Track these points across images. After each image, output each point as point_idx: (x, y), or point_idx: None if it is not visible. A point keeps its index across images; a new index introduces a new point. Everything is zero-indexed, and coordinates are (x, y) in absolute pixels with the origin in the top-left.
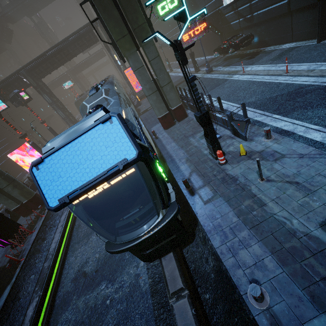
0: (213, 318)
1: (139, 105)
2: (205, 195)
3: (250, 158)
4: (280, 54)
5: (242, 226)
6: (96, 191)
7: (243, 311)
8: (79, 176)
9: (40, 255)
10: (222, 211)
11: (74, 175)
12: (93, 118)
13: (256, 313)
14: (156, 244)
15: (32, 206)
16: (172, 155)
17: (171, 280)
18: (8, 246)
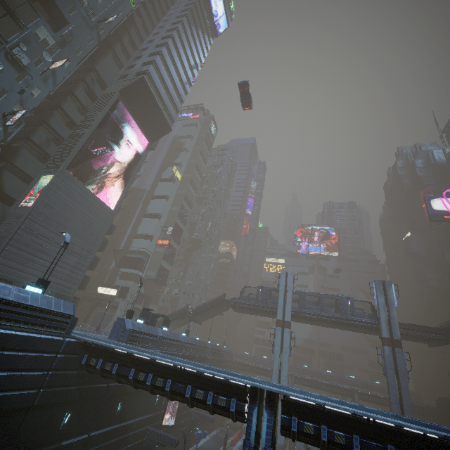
0: None
1: None
2: None
3: None
4: None
5: None
6: None
7: None
8: None
9: None
10: None
11: None
12: None
13: None
14: None
15: None
16: None
17: None
18: None
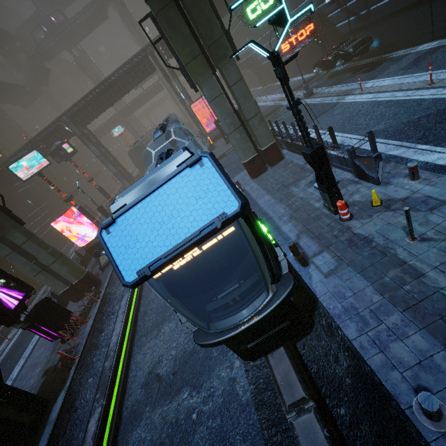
0: (356, 444)
1: (213, 149)
2: (324, 265)
3: (388, 209)
4: (416, 60)
5: (389, 308)
6: (183, 259)
7: (406, 434)
8: (162, 240)
9: (98, 352)
10: (355, 287)
11: (155, 239)
12: (175, 163)
13: (432, 437)
14: (261, 334)
15: (84, 287)
16: (268, 212)
17: (287, 387)
18: (58, 340)
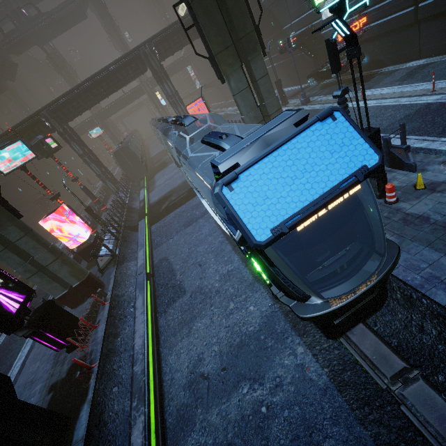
0: None
1: None
2: None
3: (434, 190)
4: (409, 73)
5: None
6: (308, 220)
7: None
8: (296, 195)
9: (117, 359)
10: (428, 259)
11: (288, 194)
12: (291, 121)
13: None
14: (348, 309)
15: (85, 291)
16: None
17: (381, 360)
18: (59, 351)
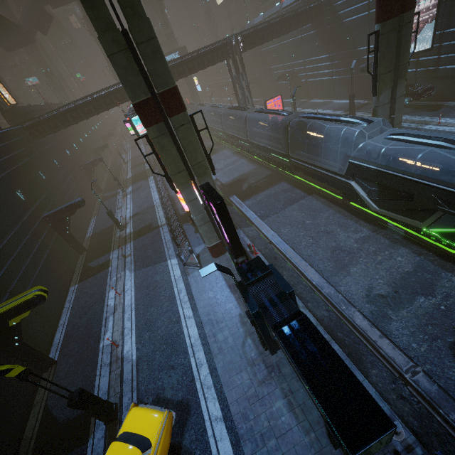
0: None
1: None
2: None
3: None
4: None
5: None
6: None
7: None
8: None
9: (294, 288)
10: None
11: None
12: None
13: None
14: None
15: None
16: None
17: None
18: (231, 284)
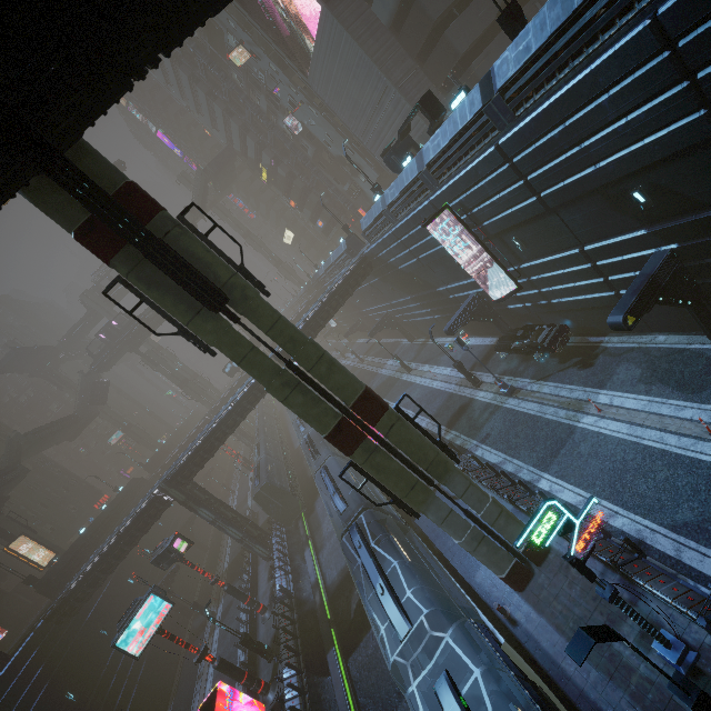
0: None
1: None
2: None
3: None
4: (651, 367)
5: None
6: None
7: None
8: None
9: None
10: None
11: None
12: None
13: None
14: None
15: None
16: (603, 707)
17: None
18: None
